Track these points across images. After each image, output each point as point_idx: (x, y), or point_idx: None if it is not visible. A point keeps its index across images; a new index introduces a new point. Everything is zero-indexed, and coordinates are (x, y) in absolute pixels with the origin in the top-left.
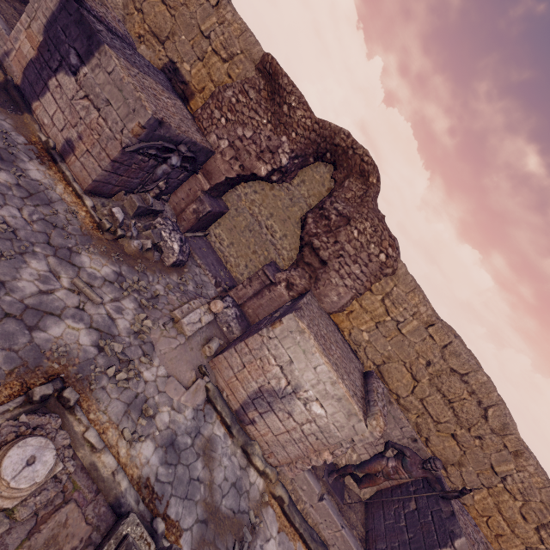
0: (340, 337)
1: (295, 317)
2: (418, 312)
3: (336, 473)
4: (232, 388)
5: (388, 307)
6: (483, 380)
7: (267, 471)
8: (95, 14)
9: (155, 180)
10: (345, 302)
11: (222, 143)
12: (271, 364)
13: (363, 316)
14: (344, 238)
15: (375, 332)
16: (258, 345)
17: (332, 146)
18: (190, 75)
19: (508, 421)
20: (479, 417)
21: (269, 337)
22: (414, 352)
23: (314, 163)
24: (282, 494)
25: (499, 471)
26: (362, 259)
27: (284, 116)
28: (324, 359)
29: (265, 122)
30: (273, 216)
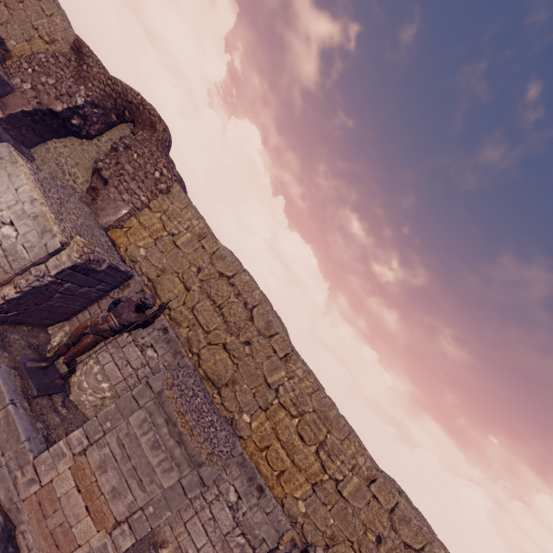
0: (110, 244)
1: (9, 146)
2: (192, 225)
3: (46, 361)
4: None
5: (164, 221)
6: (246, 279)
7: None
8: None
9: None
10: (121, 216)
11: (25, 85)
12: None
13: (141, 232)
14: (125, 160)
15: (153, 247)
16: None
17: (127, 103)
18: (14, 47)
19: (271, 318)
20: (247, 319)
21: None
22: (187, 262)
23: (122, 127)
24: None
25: (272, 382)
26: (140, 176)
27: (83, 72)
28: (33, 185)
29: (69, 77)
30: (79, 165)
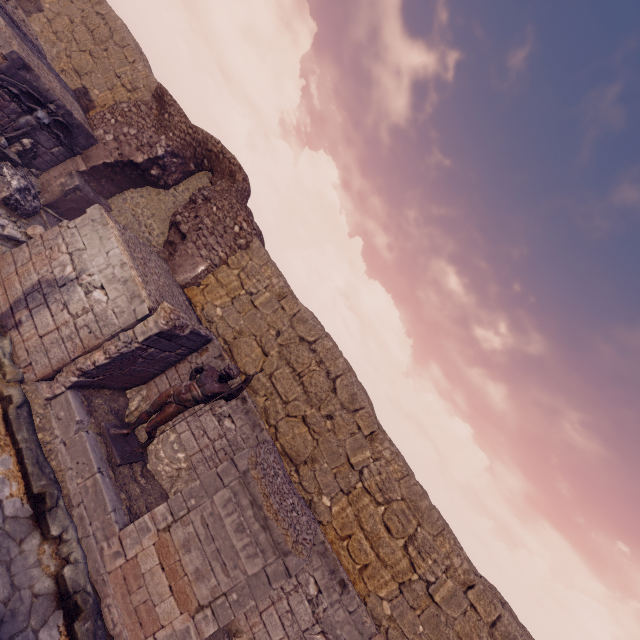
0: (187, 304)
1: (101, 208)
2: (271, 283)
3: (128, 428)
4: (7, 286)
5: (242, 279)
6: (329, 345)
7: (4, 360)
8: (7, 13)
9: (16, 128)
10: (199, 273)
11: (107, 137)
12: (61, 252)
13: (219, 290)
14: (204, 213)
15: (230, 307)
16: (54, 236)
17: (207, 152)
18: (97, 97)
19: (356, 391)
20: (329, 390)
21: (69, 228)
22: (266, 324)
23: (200, 176)
24: (13, 393)
25: (355, 462)
26: (218, 231)
27: (164, 121)
28: (122, 248)
29: (150, 126)
30: (155, 216)
